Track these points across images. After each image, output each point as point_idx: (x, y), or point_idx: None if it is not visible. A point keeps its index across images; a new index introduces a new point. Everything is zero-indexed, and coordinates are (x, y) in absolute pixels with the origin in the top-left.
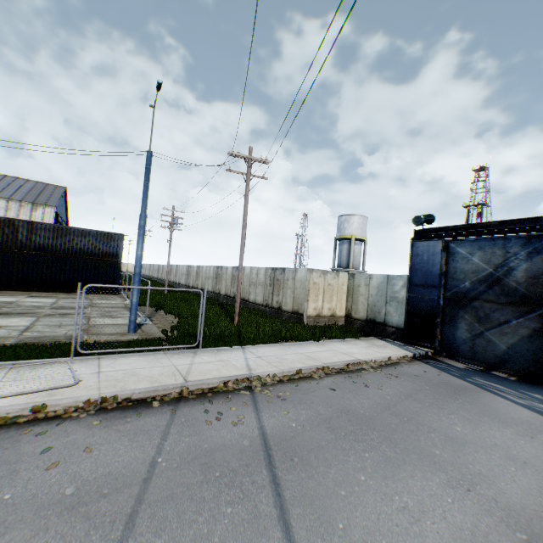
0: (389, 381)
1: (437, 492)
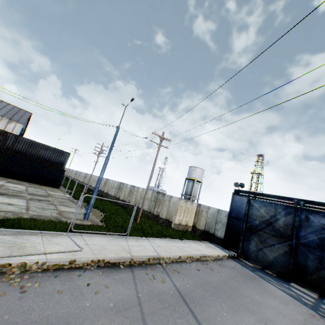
0: (221, 268)
1: (254, 323)
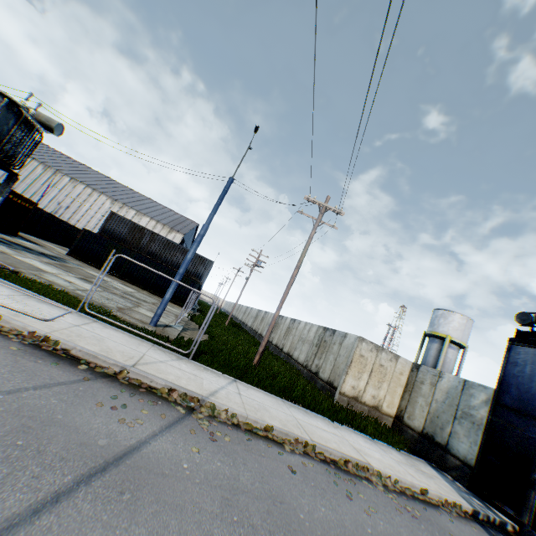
0: (395, 514)
1: None
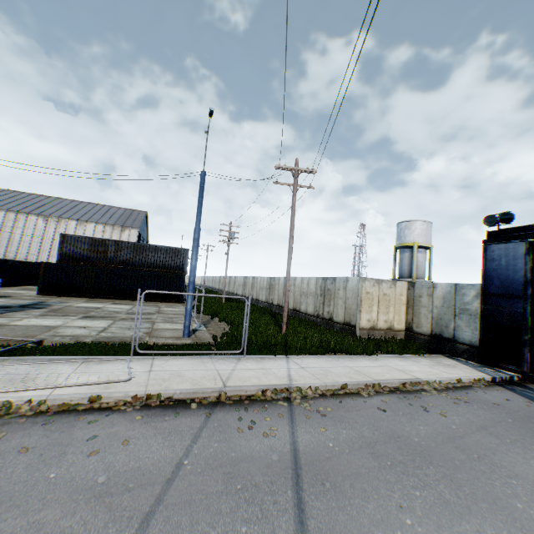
0: (456, 407)
1: None
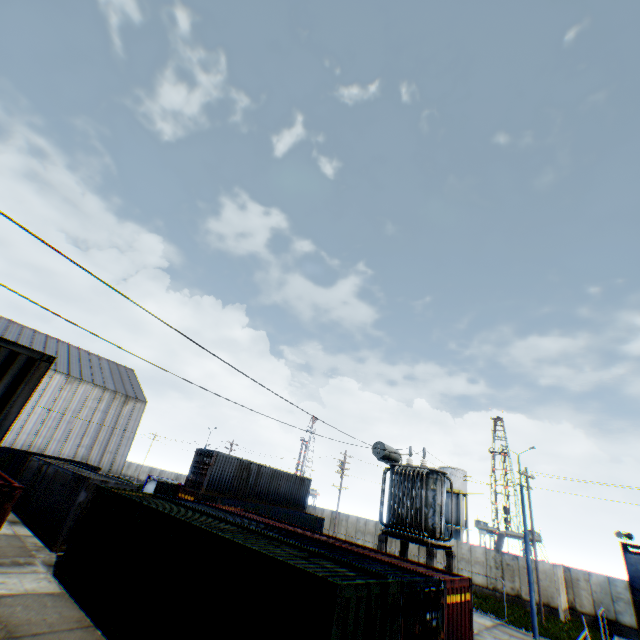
0: None
1: None
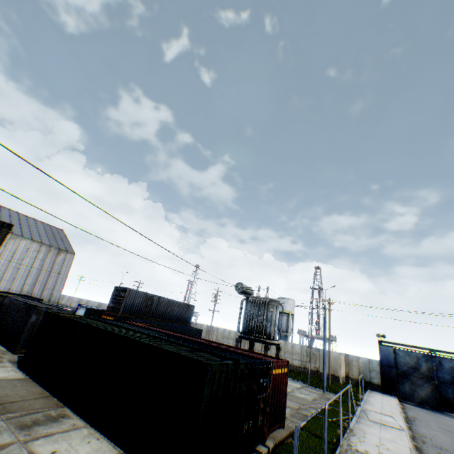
0: (417, 411)
1: None
